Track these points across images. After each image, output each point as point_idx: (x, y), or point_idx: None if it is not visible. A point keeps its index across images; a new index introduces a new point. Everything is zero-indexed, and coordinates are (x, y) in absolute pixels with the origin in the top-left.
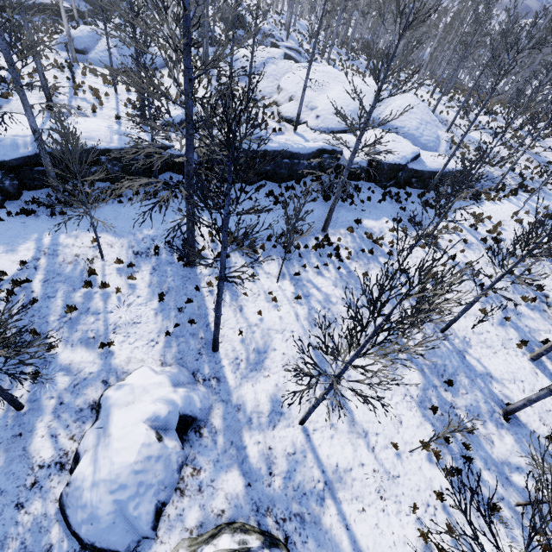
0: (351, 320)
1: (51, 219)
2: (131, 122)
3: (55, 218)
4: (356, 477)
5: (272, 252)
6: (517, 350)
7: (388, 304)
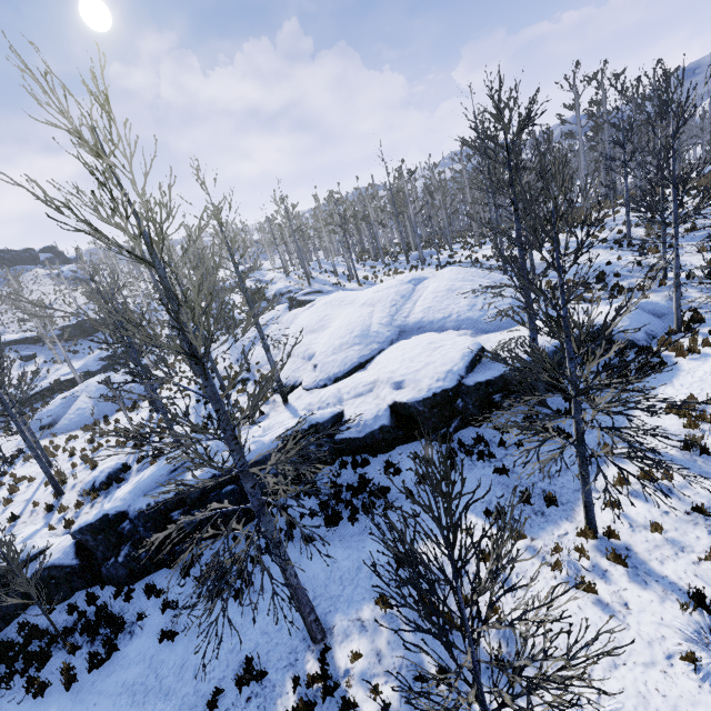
0: None
1: None
2: (34, 514)
3: None
4: None
5: None
6: None
7: None
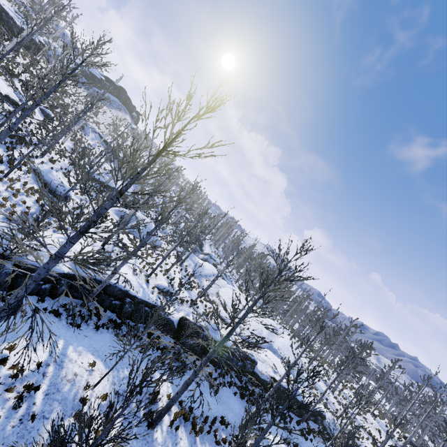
0: None
1: (68, 327)
2: (141, 276)
3: (71, 327)
4: None
5: (206, 437)
6: None
7: None
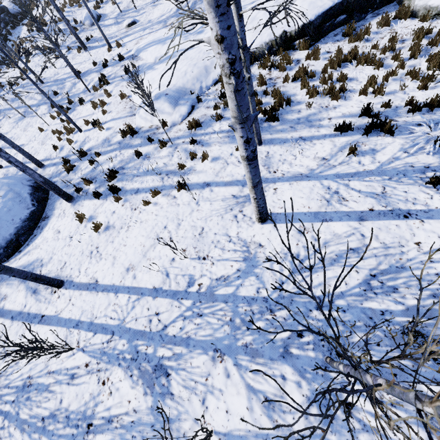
0: (2, 125)
1: None
2: None
3: None
4: (32, 151)
5: None
6: (80, 54)
7: (15, 102)
